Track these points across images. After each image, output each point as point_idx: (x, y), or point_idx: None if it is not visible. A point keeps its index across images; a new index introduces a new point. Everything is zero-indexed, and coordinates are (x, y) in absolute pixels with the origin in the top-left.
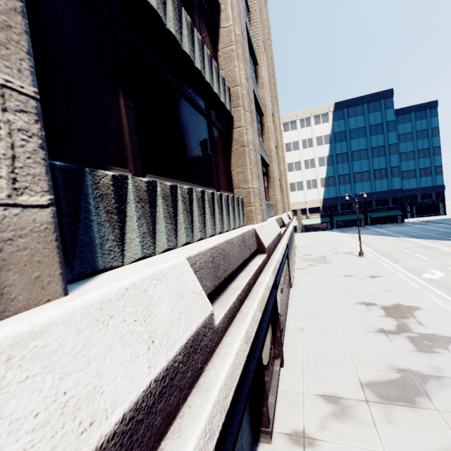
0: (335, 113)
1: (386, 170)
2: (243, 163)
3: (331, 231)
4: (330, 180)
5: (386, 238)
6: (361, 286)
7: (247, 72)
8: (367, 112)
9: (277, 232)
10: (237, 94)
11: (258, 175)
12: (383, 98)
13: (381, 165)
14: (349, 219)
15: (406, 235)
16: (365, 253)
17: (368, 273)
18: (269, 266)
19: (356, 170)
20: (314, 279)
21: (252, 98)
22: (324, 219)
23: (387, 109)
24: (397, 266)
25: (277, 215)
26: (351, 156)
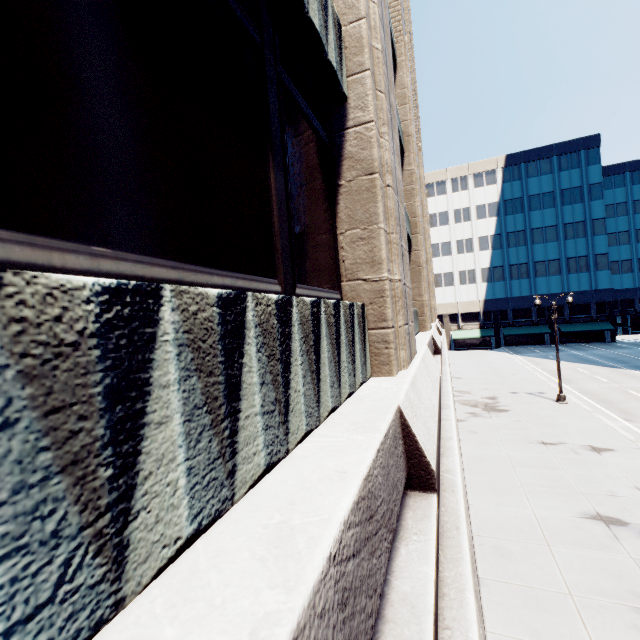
0: (507, 170)
1: (587, 259)
2: (368, 215)
3: (497, 351)
4: (497, 272)
5: (594, 369)
6: (581, 471)
7: (383, 16)
8: (557, 169)
9: (438, 379)
10: (358, 40)
11: (401, 249)
12: (584, 148)
13: (579, 250)
14: (525, 333)
15: (628, 365)
16: (566, 396)
17: (584, 439)
18: (452, 555)
19: (539, 257)
20: (485, 445)
21: (392, 81)
22: (486, 331)
23: (589, 165)
24: (636, 427)
25: (423, 330)
26: (531, 235)
